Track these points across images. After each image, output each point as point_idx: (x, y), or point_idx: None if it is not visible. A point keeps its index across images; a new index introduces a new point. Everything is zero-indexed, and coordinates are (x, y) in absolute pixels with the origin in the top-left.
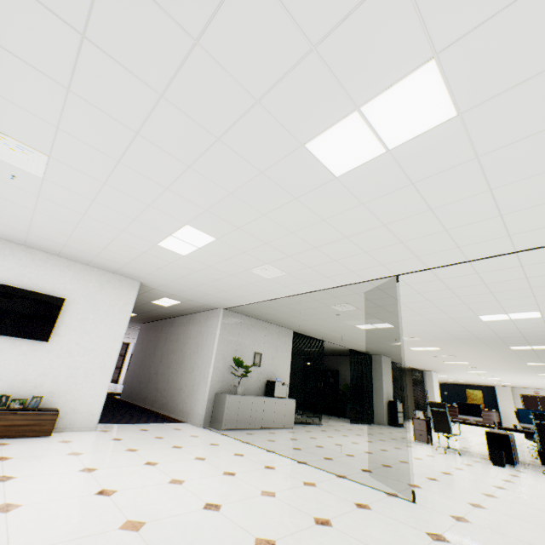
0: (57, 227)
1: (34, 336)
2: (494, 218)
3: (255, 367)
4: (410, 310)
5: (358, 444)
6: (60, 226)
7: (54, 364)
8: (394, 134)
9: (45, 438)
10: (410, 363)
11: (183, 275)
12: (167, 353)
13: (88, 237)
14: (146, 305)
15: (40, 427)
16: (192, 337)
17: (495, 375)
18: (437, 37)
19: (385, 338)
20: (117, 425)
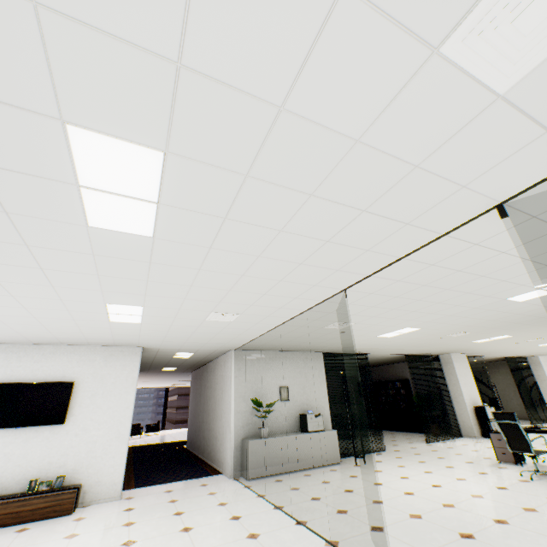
0: (34, 329)
1: (52, 422)
2: (361, 215)
3: (284, 402)
4: (412, 312)
5: (406, 480)
6: (34, 327)
7: (73, 443)
8: (140, 189)
9: (66, 516)
10: (497, 353)
11: (163, 335)
12: (206, 400)
13: (61, 329)
14: (173, 360)
15: (61, 507)
16: (218, 382)
17: None
18: (40, 108)
19: (428, 339)
20: (148, 488)
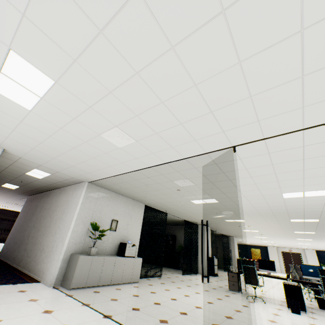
0: None
1: None
2: None
3: (112, 231)
4: (234, 186)
5: (190, 298)
6: None
7: None
8: None
9: None
10: (222, 231)
11: (40, 140)
12: (40, 219)
13: None
14: (23, 177)
15: None
16: (61, 205)
17: (270, 240)
18: None
19: (210, 212)
20: None
